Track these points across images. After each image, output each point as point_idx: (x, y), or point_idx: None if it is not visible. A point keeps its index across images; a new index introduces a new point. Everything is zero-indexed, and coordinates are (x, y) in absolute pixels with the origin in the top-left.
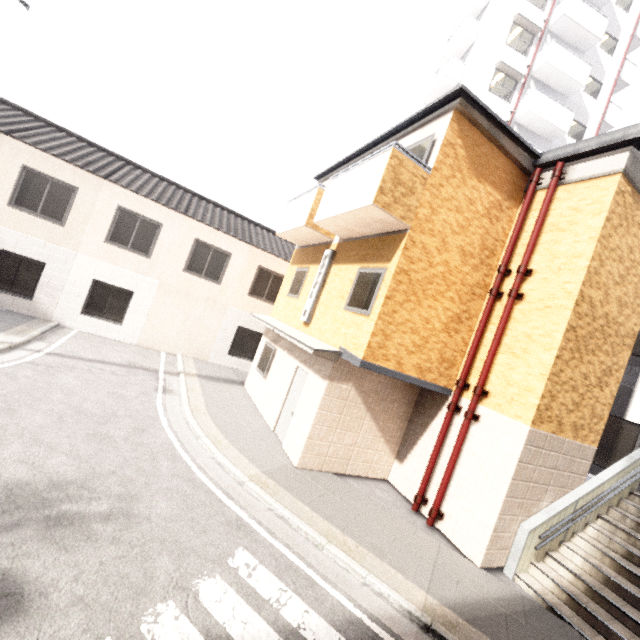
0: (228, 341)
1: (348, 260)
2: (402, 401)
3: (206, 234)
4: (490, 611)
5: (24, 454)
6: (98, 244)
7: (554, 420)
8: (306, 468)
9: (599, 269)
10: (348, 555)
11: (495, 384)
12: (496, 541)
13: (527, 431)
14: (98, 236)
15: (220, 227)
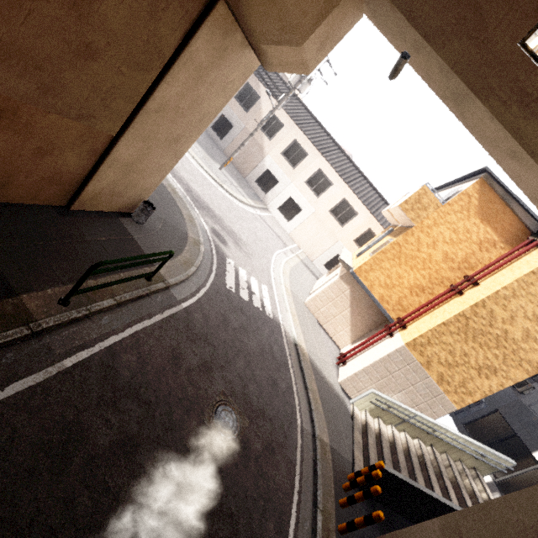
0: (328, 258)
1: (392, 235)
2: (372, 318)
3: (351, 198)
4: (323, 377)
5: (238, 229)
6: (301, 182)
7: (425, 357)
8: (308, 308)
9: (510, 298)
10: (293, 320)
11: (412, 326)
12: (354, 381)
13: (401, 345)
14: (303, 179)
15: (362, 198)
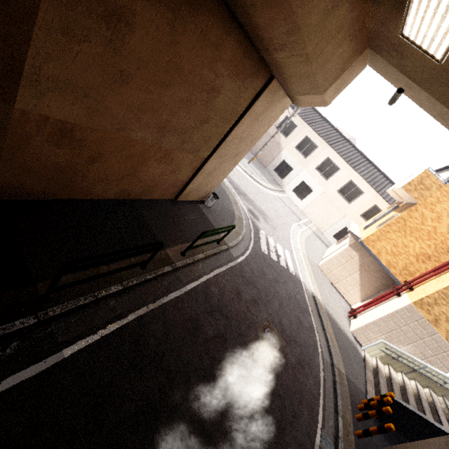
0: (336, 230)
1: (397, 210)
2: (380, 280)
3: (357, 179)
4: (337, 324)
5: (265, 208)
6: (312, 169)
7: (432, 315)
8: (321, 270)
9: None
10: (310, 278)
11: (419, 288)
12: (364, 331)
13: (408, 303)
14: (314, 166)
15: (367, 179)
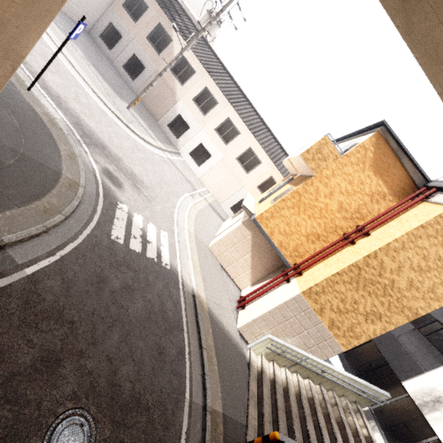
0: (234, 202)
1: (291, 183)
2: (271, 261)
3: (256, 147)
4: (221, 327)
5: (141, 171)
6: (211, 129)
7: (319, 304)
8: (211, 251)
9: (399, 250)
10: (193, 268)
11: (308, 273)
12: (252, 327)
13: (297, 293)
14: (213, 126)
15: (265, 148)
